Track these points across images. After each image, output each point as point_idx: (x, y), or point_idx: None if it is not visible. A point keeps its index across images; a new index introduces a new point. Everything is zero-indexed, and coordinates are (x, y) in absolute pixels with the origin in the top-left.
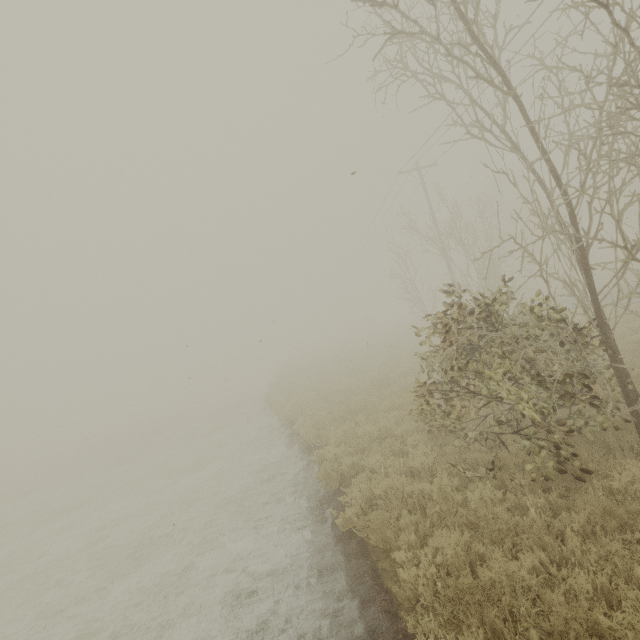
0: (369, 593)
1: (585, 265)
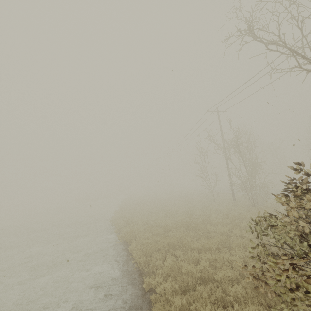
0: None
1: None
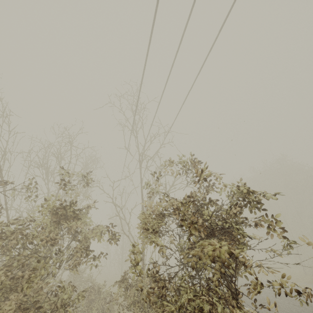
0: None
1: None
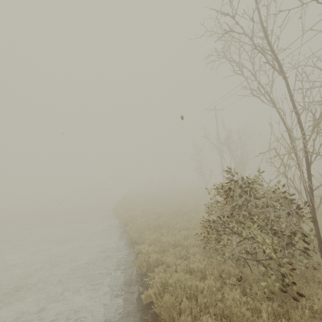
0: None
1: (309, 172)
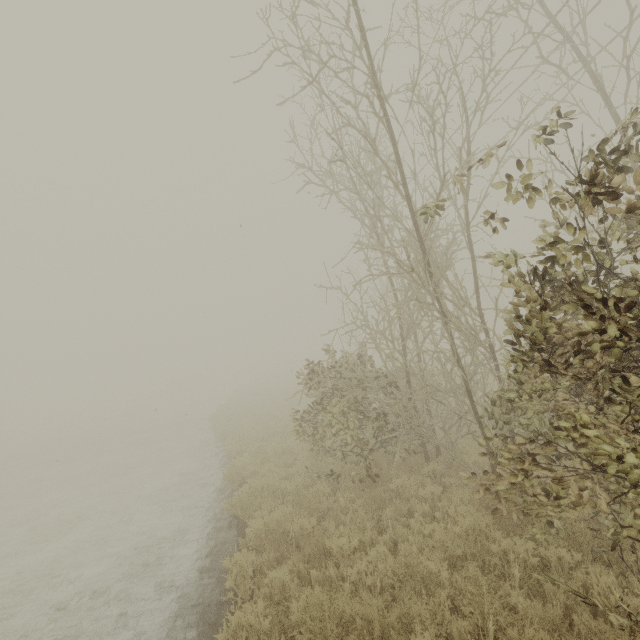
0: (227, 546)
1: (403, 345)
